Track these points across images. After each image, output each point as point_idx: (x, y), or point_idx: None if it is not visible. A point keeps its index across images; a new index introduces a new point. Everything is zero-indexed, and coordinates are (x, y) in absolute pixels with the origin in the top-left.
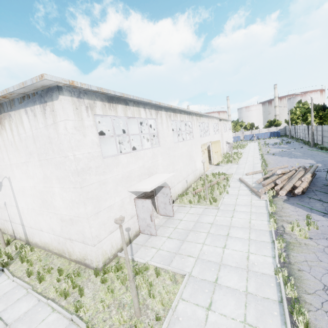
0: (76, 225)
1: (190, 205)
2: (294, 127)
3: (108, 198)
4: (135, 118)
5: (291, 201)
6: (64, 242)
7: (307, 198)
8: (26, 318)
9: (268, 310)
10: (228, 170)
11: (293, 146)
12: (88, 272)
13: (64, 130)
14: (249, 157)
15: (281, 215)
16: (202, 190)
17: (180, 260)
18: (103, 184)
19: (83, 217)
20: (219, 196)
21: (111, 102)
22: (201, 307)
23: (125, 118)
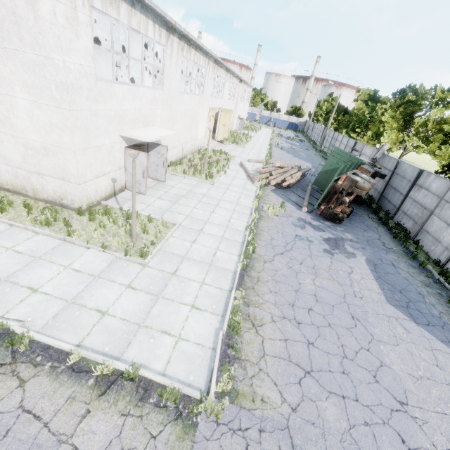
0: (54, 157)
1: (184, 175)
2: (313, 124)
3: (98, 135)
4: (139, 34)
5: (277, 191)
6: (28, 177)
7: (289, 192)
8: (3, 236)
9: (234, 245)
10: (232, 151)
11: (303, 146)
12: (68, 212)
13: (51, 16)
14: (258, 144)
15: (264, 199)
16: (199, 164)
17: (171, 215)
18: (94, 116)
19: (67, 148)
20: (216, 174)
21: None
22: (187, 241)
23: (128, 28)
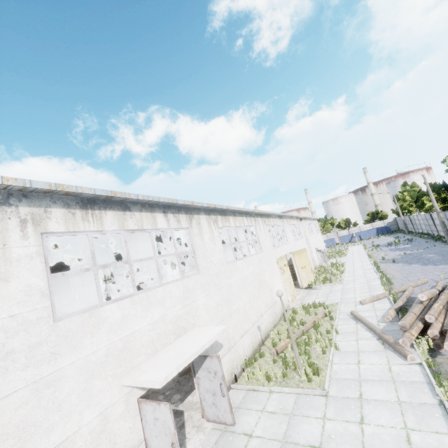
0: None
1: (268, 385)
2: (409, 217)
3: (59, 420)
4: (144, 231)
5: None
6: None
7: None
8: None
9: None
10: (329, 296)
11: (419, 245)
12: None
13: None
14: (357, 269)
15: None
16: (288, 346)
17: None
18: (48, 386)
19: None
20: (322, 358)
21: (91, 207)
22: None
23: (123, 232)
